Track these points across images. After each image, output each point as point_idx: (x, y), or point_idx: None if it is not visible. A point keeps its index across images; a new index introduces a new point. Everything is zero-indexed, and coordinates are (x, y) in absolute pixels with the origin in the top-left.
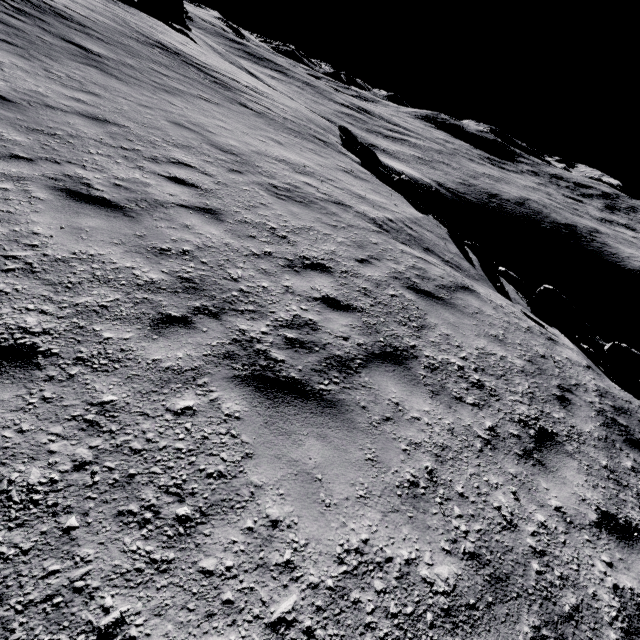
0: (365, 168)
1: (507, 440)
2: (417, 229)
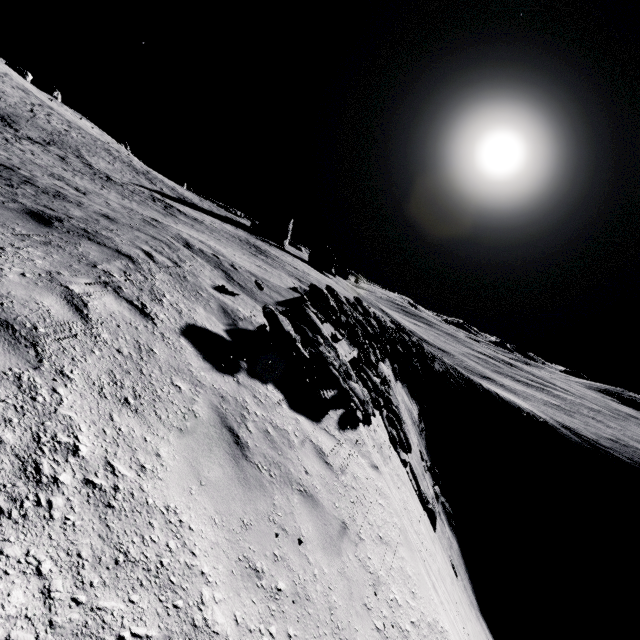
0: None
1: None
2: (245, 273)
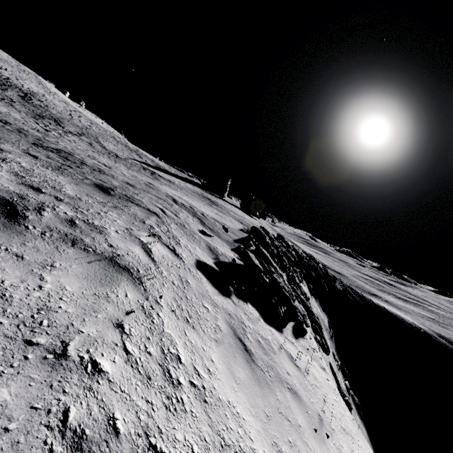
0: None
1: (53, 158)
2: (211, 219)
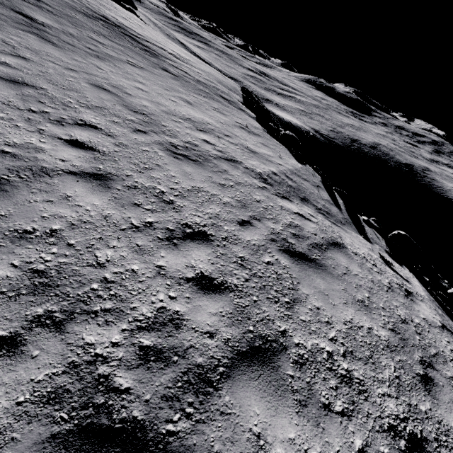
0: (259, 122)
1: None
2: (296, 179)
